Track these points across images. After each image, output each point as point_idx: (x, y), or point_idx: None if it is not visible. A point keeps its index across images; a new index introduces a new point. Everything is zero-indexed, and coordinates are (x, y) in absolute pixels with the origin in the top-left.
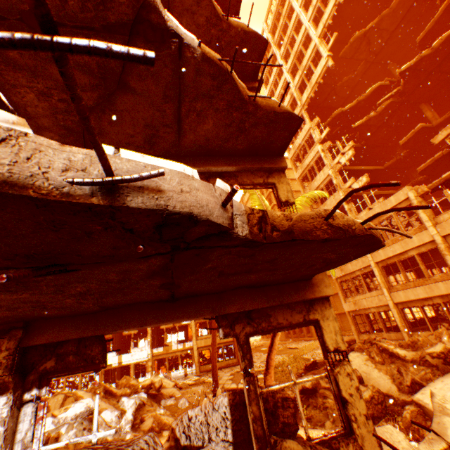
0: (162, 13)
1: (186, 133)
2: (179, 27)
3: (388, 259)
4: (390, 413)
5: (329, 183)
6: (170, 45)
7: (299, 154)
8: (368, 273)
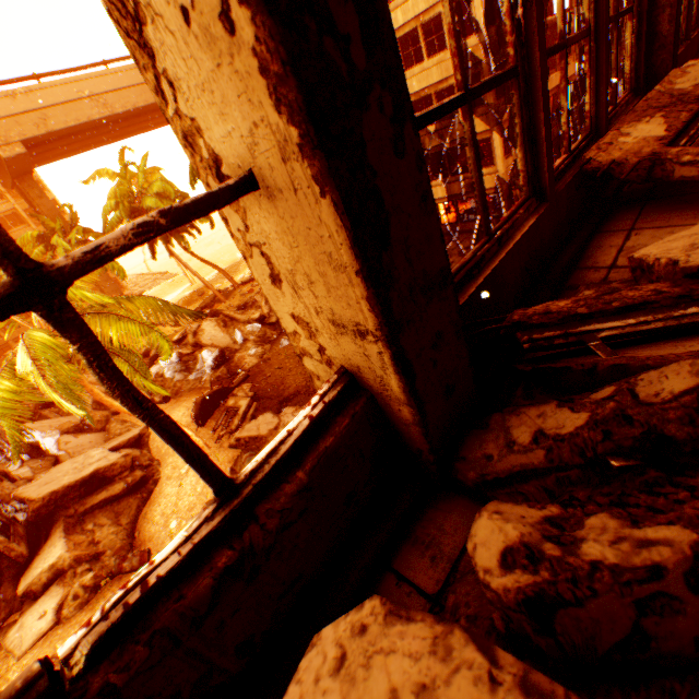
0: None
1: None
2: None
3: None
4: None
5: None
6: None
7: None
8: None
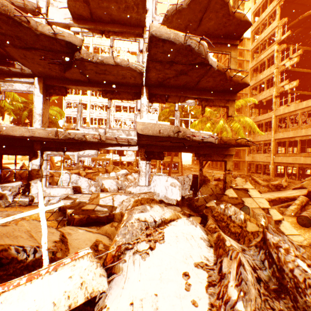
0: (208, 61)
1: (199, 85)
2: (212, 59)
3: (282, 139)
4: None
5: (271, 78)
6: (207, 67)
7: (259, 48)
8: (267, 143)
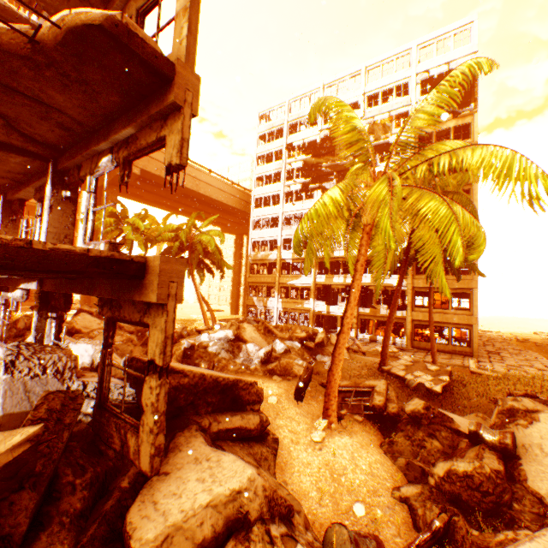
0: None
1: (64, 111)
2: None
3: None
4: (504, 518)
5: None
6: None
7: None
8: None
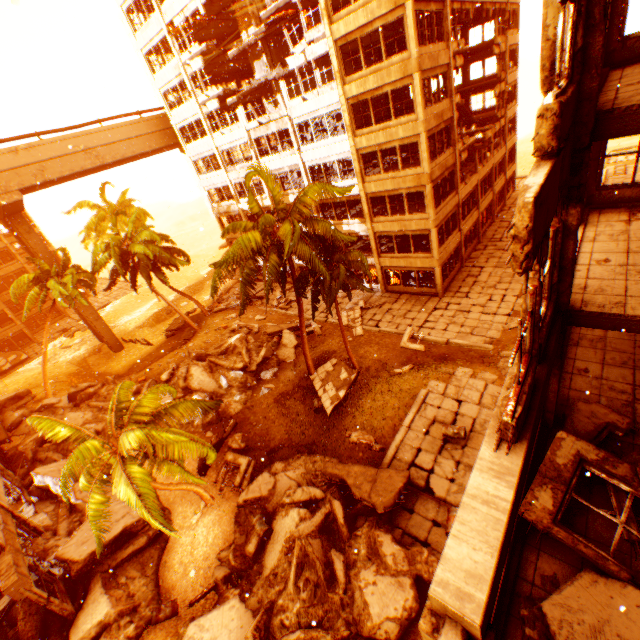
0: None
1: None
2: None
3: None
4: (248, 573)
5: None
6: None
7: None
8: None
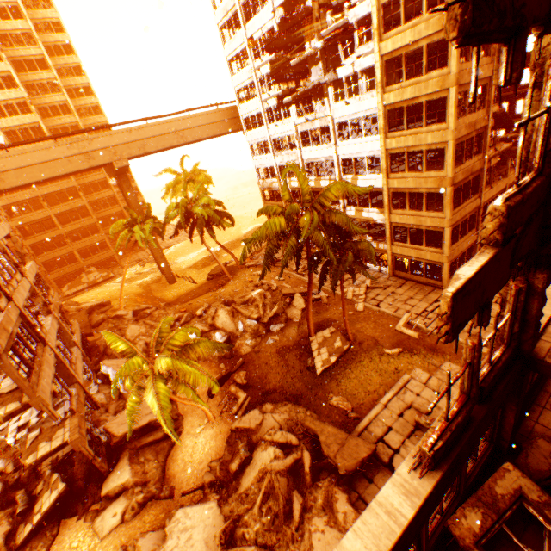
0: None
1: None
2: None
3: None
4: (228, 485)
5: None
6: None
7: None
8: None
